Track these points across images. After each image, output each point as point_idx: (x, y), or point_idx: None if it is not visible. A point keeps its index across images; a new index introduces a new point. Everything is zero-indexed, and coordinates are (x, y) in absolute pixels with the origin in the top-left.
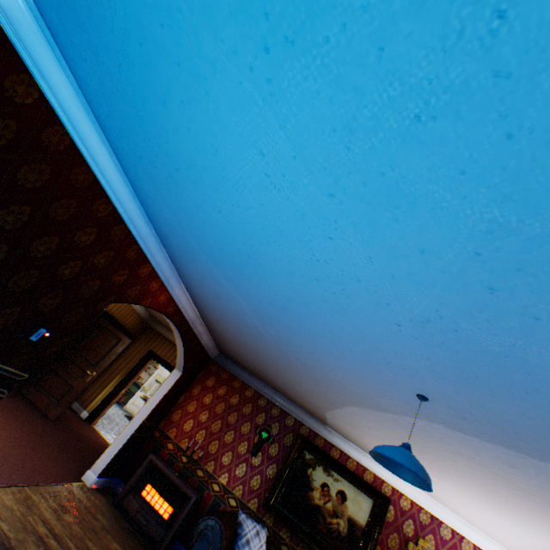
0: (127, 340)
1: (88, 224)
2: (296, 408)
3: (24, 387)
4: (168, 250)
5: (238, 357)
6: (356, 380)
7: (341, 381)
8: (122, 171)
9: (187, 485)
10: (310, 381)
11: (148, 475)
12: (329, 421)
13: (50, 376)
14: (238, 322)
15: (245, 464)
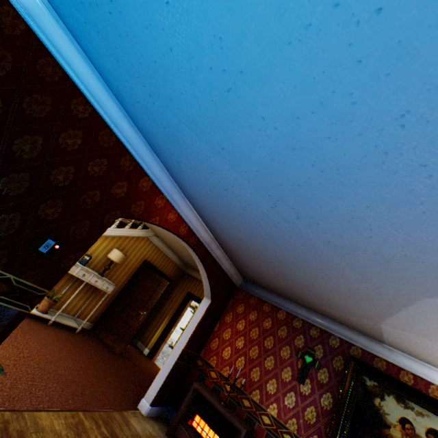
0: (166, 282)
1: (70, 126)
2: (337, 326)
3: (97, 328)
4: (160, 156)
5: (260, 277)
6: (436, 238)
7: (405, 255)
8: (87, 60)
9: (234, 416)
10: (351, 276)
11: (195, 404)
12: (387, 336)
13: (113, 318)
14: (247, 222)
15: (293, 393)
